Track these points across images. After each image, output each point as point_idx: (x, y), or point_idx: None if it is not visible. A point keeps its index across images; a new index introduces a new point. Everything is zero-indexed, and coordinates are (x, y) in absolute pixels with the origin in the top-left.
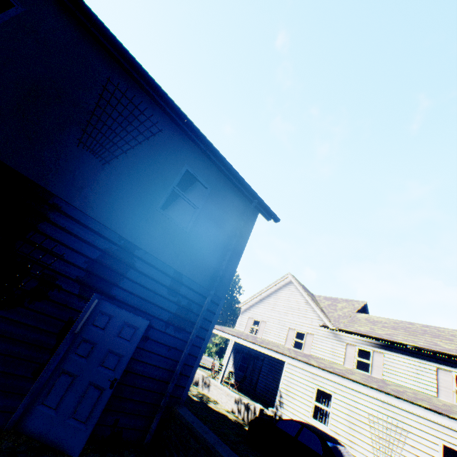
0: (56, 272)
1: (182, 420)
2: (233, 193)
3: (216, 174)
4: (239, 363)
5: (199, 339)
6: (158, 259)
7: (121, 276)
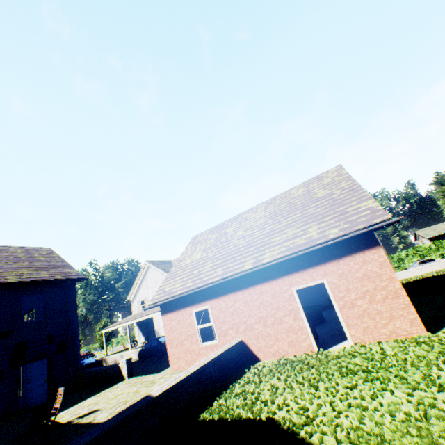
0: (1, 370)
1: (82, 373)
2: (56, 286)
3: (41, 287)
4: (145, 331)
5: (75, 348)
6: (37, 338)
7: (26, 354)
